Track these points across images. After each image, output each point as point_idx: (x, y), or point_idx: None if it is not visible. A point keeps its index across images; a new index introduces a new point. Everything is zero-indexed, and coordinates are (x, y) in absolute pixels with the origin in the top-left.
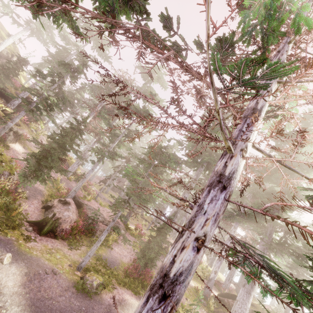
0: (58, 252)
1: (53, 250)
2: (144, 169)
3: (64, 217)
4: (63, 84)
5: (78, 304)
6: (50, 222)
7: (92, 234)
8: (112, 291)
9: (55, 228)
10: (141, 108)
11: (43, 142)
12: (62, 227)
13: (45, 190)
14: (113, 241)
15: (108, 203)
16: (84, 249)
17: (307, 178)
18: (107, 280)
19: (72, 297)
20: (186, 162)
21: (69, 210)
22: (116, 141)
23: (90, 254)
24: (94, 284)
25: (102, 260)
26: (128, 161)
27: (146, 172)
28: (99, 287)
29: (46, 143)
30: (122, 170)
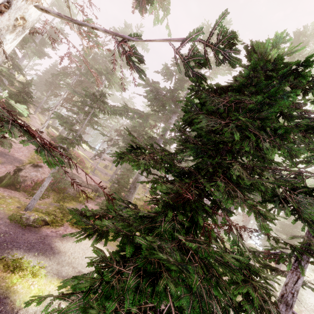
0: (13, 198)
1: (7, 196)
2: (126, 136)
3: (30, 176)
4: (16, 55)
5: (6, 230)
6: (8, 177)
7: (64, 192)
8: (57, 228)
9: (18, 183)
10: (102, 69)
11: (36, 125)
12: (28, 183)
13: (26, 160)
14: (88, 199)
15: (109, 177)
16: (48, 201)
17: (95, 28)
18: (55, 220)
19: (2, 225)
20: (148, 114)
21: (38, 171)
22: (85, 108)
23: (35, 197)
24: (30, 218)
25: (65, 209)
26: (120, 134)
27: (85, 121)
28: (37, 221)
29: (39, 125)
30: (115, 143)
